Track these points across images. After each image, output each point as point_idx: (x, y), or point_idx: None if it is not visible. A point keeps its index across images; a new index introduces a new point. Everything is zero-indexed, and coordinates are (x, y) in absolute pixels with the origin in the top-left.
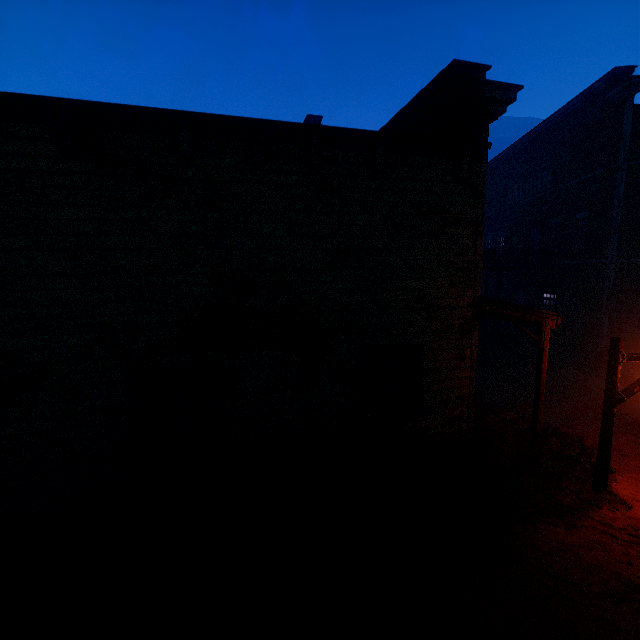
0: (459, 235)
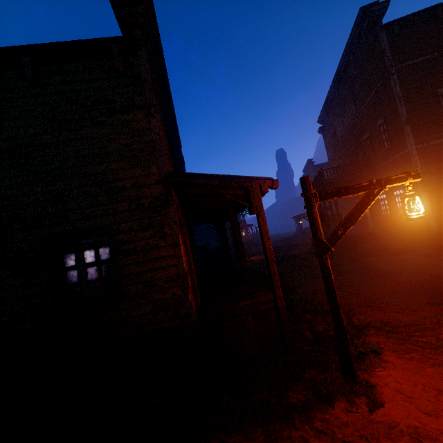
0: (130, 120)
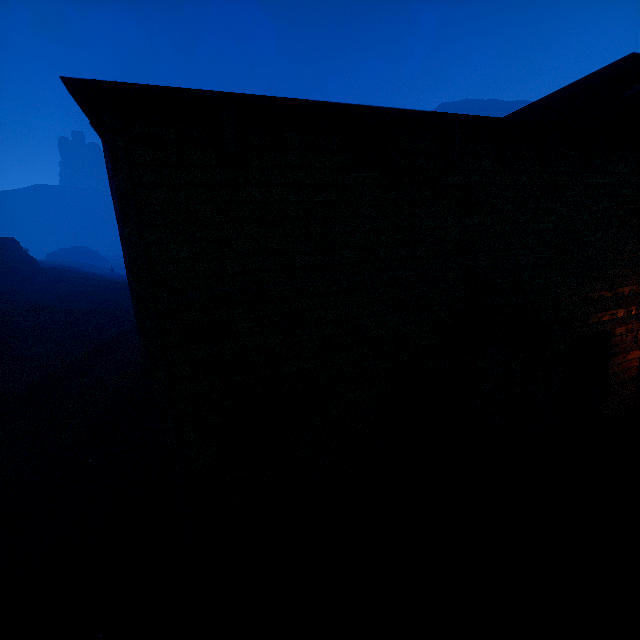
0: None
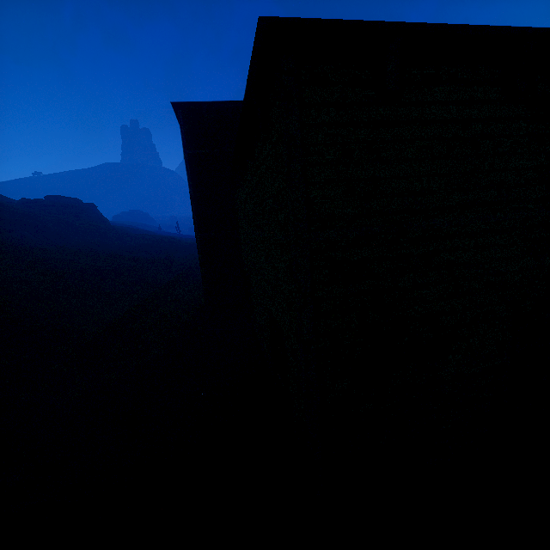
0: None
